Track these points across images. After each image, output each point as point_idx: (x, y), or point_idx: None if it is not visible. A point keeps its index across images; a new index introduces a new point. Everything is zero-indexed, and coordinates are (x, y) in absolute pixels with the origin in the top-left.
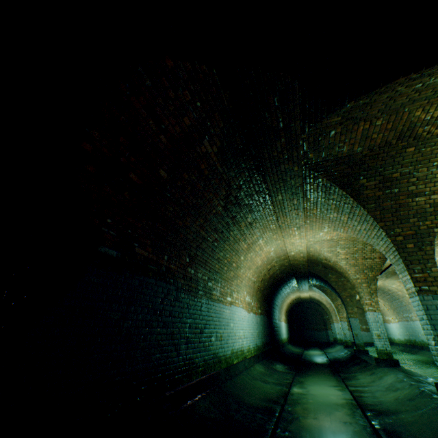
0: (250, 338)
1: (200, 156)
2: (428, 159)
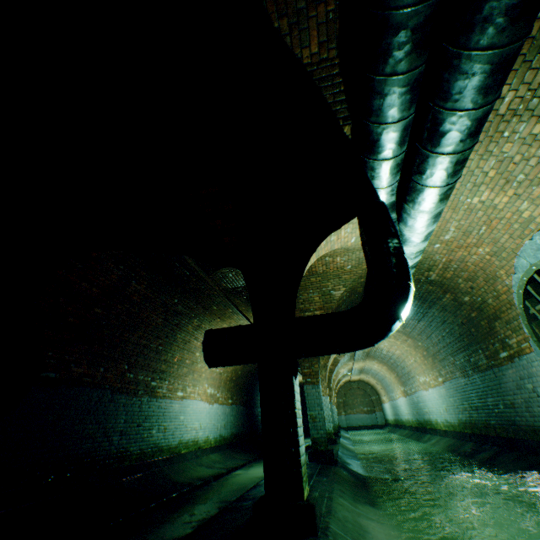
0: (210, 429)
1: (131, 292)
2: (305, 288)
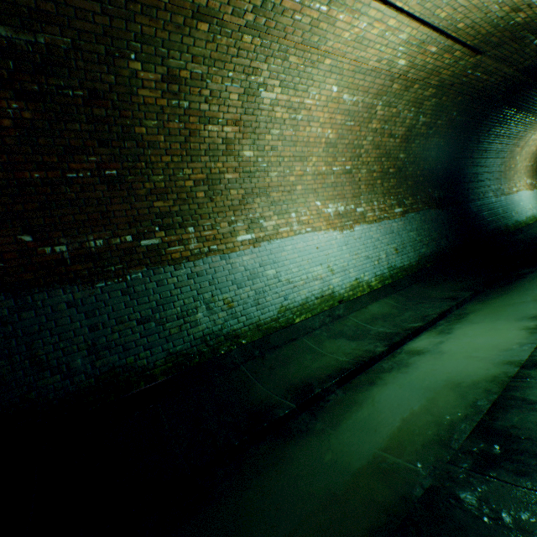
0: (359, 267)
1: None
2: None
